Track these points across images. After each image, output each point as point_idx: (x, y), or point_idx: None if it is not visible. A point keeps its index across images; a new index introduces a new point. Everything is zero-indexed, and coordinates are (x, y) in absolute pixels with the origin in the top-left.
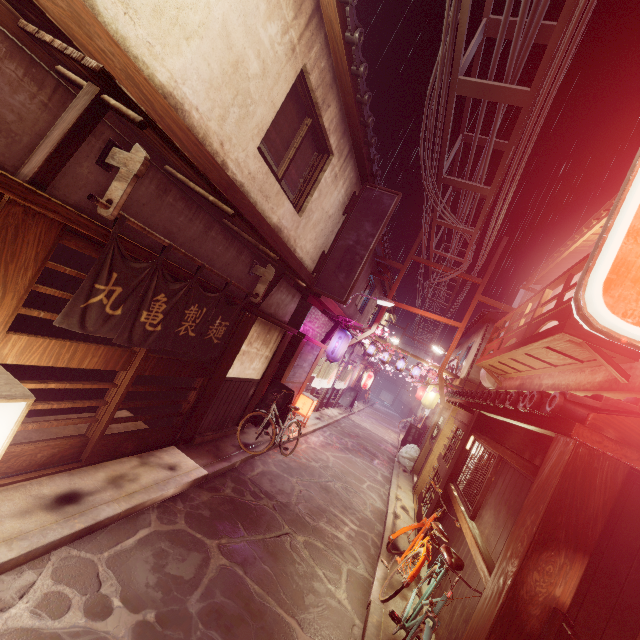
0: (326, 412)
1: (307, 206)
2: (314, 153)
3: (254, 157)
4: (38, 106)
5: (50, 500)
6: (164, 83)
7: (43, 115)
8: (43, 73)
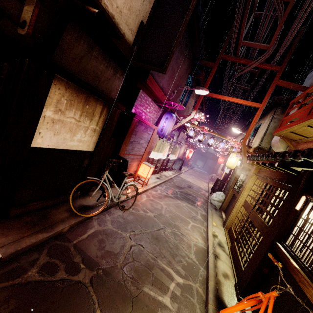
0: (164, 173)
1: None
2: None
3: None
4: None
5: None
6: None
7: None
8: None
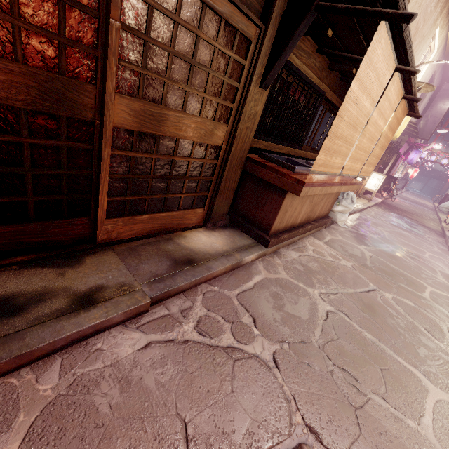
0: None
1: (419, 107)
2: None
3: None
4: None
5: None
6: None
7: None
8: None
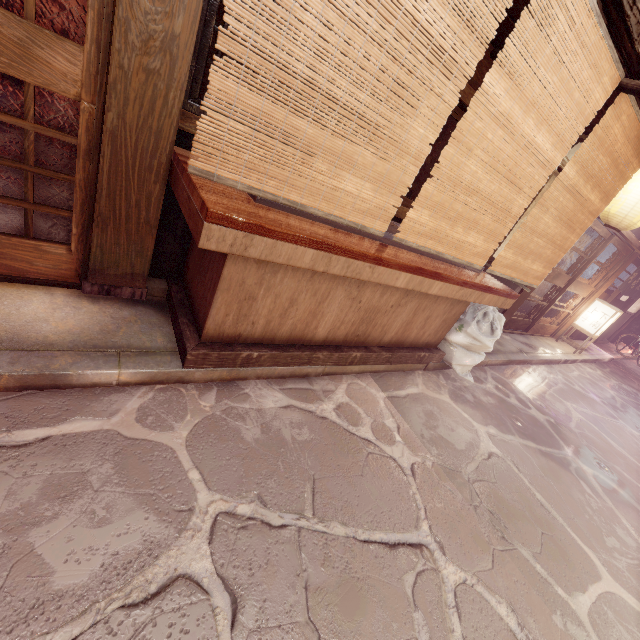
0: None
1: None
2: None
3: None
4: None
5: None
6: None
7: None
8: None
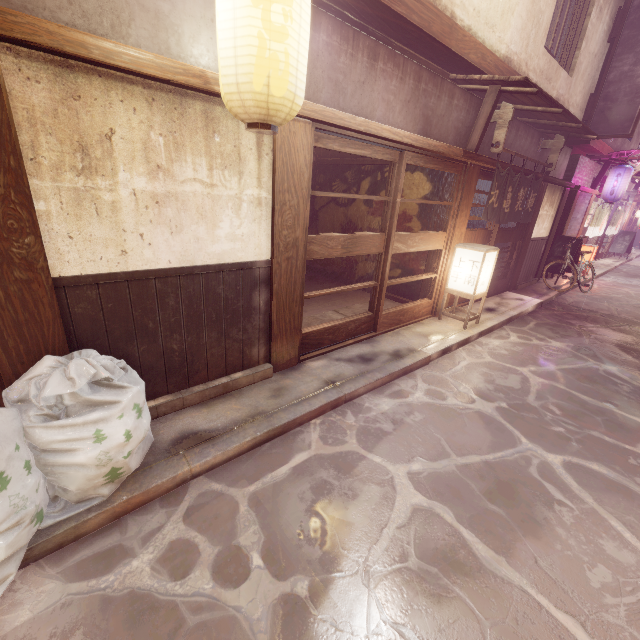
0: (598, 263)
1: (576, 62)
2: (575, 5)
3: (542, 56)
4: (465, 113)
5: (484, 310)
6: (503, 54)
7: (466, 116)
8: (467, 95)
